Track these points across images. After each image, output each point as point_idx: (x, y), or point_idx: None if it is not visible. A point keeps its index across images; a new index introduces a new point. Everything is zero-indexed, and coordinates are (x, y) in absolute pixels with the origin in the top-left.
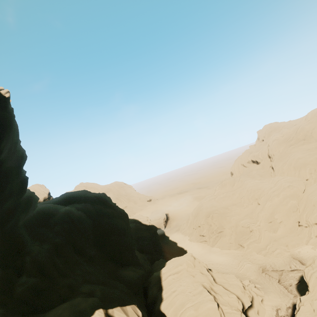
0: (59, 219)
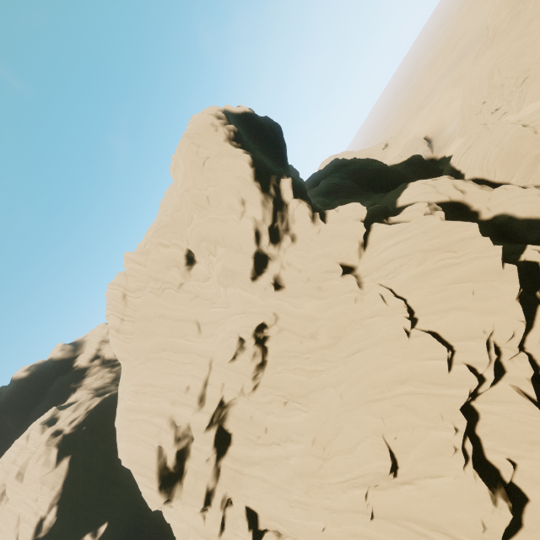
0: (326, 189)
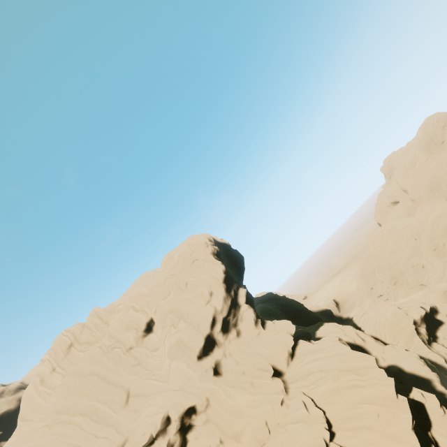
0: (262, 311)
